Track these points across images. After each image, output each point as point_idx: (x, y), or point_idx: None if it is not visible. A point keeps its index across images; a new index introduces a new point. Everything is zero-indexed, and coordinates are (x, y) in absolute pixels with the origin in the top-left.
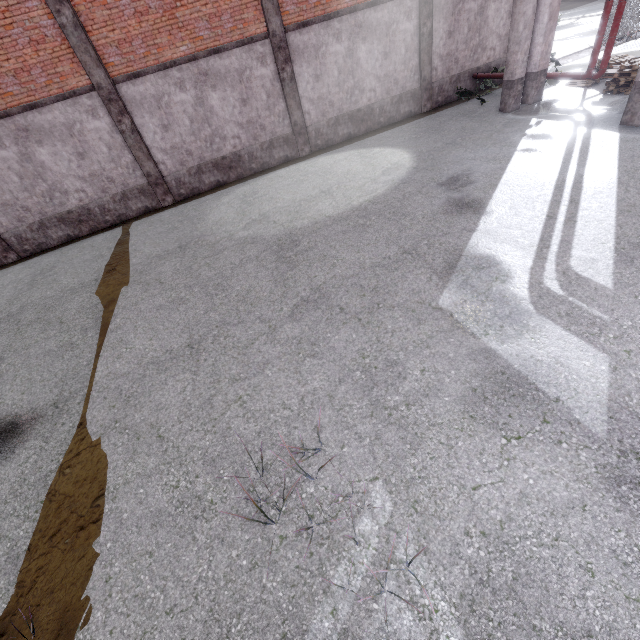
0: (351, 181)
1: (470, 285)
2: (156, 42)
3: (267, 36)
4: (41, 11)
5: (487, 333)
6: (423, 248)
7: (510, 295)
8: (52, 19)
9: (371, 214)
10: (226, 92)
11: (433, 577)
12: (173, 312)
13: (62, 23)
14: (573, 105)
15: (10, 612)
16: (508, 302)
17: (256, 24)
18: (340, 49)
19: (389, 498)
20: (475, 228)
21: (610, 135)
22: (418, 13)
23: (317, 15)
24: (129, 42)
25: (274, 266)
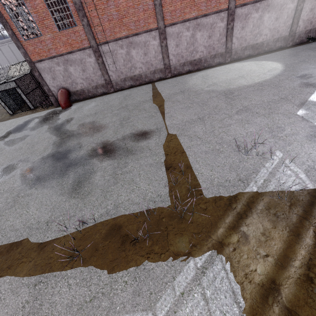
0: (253, 73)
1: (310, 109)
2: (184, 11)
3: (227, 9)
4: None
5: None
6: (290, 97)
7: None
8: (152, 2)
9: (264, 85)
10: (204, 32)
11: (296, 166)
12: (188, 110)
13: (155, 3)
14: None
15: (170, 164)
16: None
17: (224, 4)
18: (256, 16)
19: (281, 153)
20: (313, 92)
21: None
22: None
23: (251, 0)
24: (175, 11)
25: (225, 99)
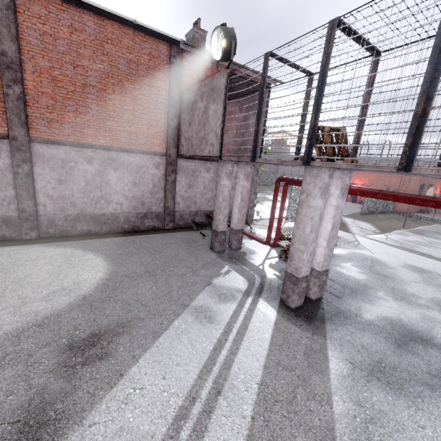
0: None
1: None
2: None
3: (7, 137)
4: None
5: None
6: None
7: None
8: None
9: None
10: None
11: None
12: None
13: None
14: (258, 261)
15: None
16: None
17: None
18: (90, 169)
19: None
20: None
21: (269, 313)
22: (165, 167)
23: (70, 141)
24: None
25: None
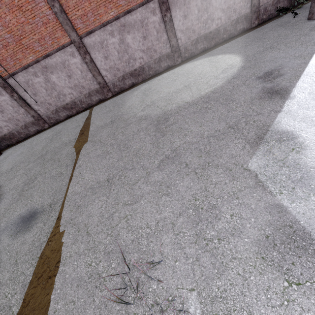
0: (202, 78)
1: (272, 153)
2: (98, 12)
3: None
4: (46, 7)
5: (281, 192)
6: (242, 124)
7: (302, 163)
8: (51, 10)
9: (211, 100)
10: (135, 34)
11: None
12: (103, 159)
13: (55, 11)
14: None
15: (18, 314)
16: (300, 169)
17: None
18: None
19: (199, 307)
20: (280, 109)
21: None
22: None
23: None
24: (86, 15)
25: (154, 134)
